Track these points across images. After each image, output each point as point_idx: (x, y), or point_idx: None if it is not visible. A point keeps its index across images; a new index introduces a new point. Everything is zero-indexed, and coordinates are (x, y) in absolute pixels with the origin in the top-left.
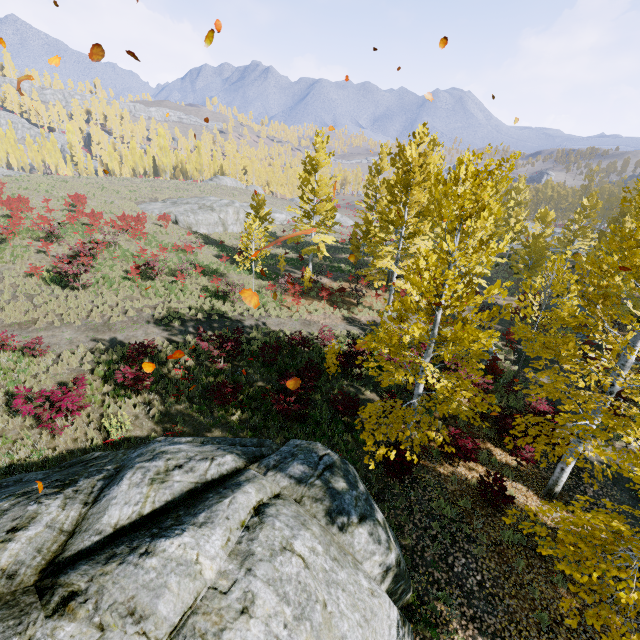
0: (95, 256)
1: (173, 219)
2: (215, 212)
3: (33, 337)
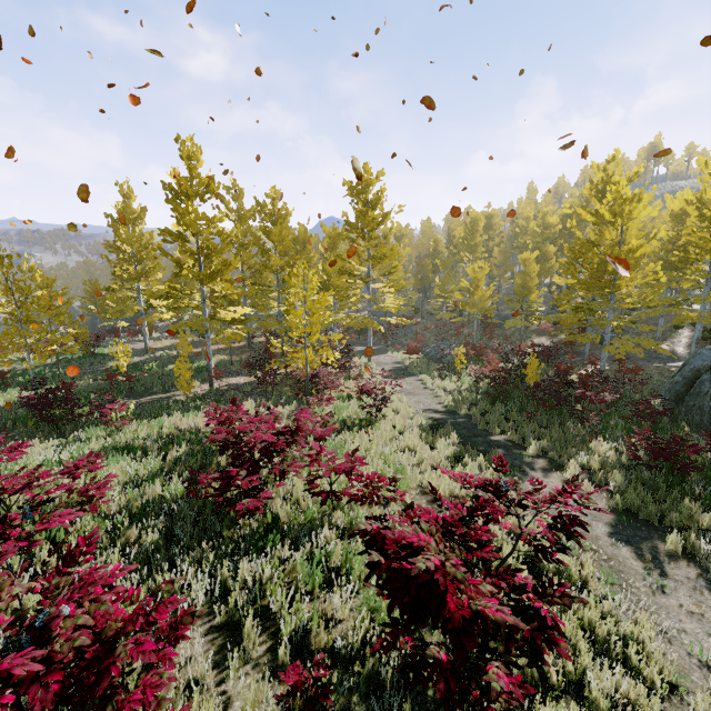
0: None
1: None
2: None
3: None
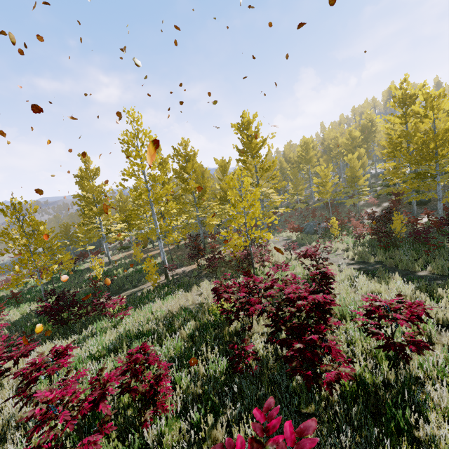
0: None
1: None
2: None
3: None
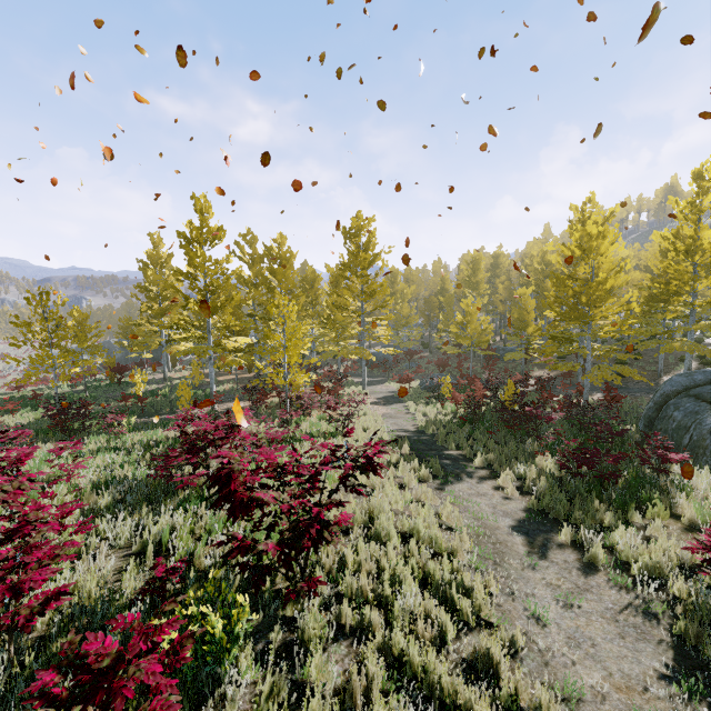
0: None
1: None
2: None
3: (627, 703)
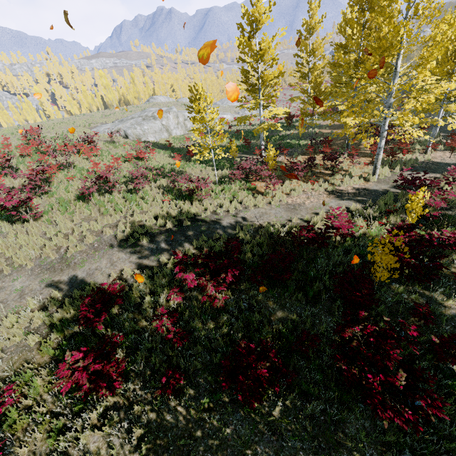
0: (50, 180)
1: (123, 134)
2: (157, 120)
3: None
